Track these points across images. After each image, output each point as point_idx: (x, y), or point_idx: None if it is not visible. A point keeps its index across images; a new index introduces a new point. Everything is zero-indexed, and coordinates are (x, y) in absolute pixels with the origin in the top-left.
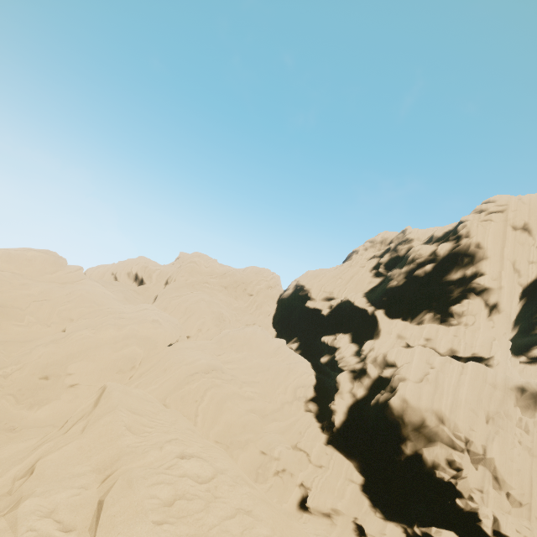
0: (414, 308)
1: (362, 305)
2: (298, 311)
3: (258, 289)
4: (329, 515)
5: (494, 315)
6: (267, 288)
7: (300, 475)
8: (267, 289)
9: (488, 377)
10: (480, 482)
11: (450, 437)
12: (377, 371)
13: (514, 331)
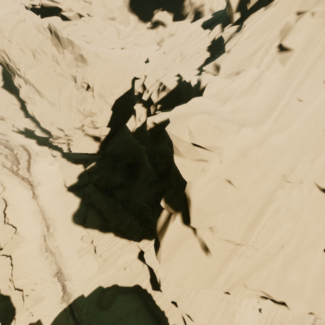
0: None
1: None
2: None
3: None
4: (3, 119)
5: None
6: None
7: None
8: None
9: (35, 23)
10: (26, 93)
11: (15, 70)
12: None
13: None
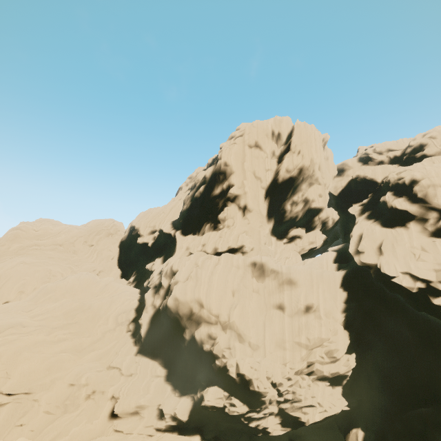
0: (199, 223)
1: (168, 231)
2: (134, 249)
3: (97, 238)
4: (137, 412)
5: (247, 215)
6: (107, 235)
7: (111, 389)
8: (107, 236)
9: (234, 262)
10: (227, 342)
11: (209, 316)
12: (168, 281)
13: (271, 222)
